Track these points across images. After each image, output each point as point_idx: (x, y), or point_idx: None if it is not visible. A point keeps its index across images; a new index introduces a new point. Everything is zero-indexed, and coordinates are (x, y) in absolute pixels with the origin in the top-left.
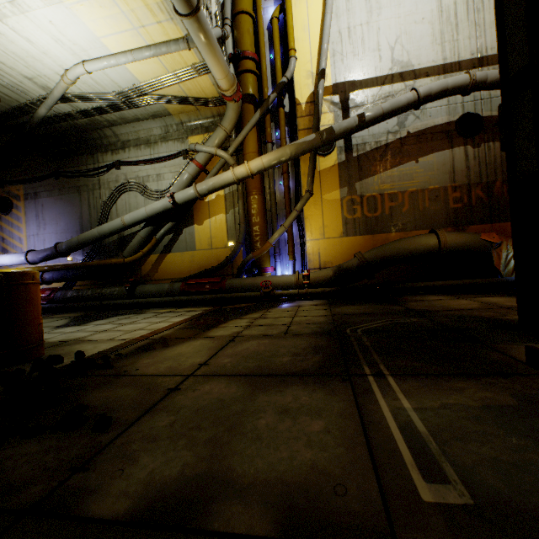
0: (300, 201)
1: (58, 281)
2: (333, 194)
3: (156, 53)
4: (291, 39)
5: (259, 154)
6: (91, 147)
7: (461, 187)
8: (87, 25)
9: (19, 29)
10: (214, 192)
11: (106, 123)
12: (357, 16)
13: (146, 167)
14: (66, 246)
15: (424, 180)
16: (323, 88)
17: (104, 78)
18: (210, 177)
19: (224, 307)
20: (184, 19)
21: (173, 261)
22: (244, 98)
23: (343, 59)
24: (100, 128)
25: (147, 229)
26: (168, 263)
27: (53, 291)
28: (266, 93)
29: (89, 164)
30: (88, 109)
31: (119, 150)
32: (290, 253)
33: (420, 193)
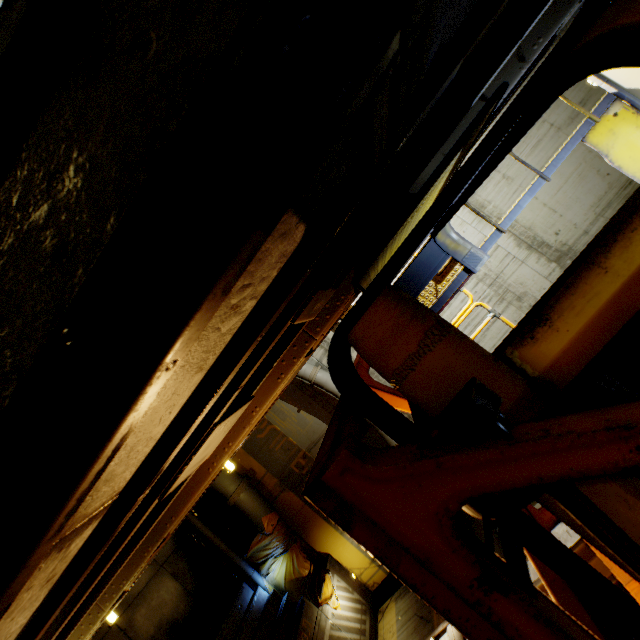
0: None
1: None
2: None
3: None
4: None
5: None
6: None
7: (311, 460)
8: None
9: None
10: None
11: None
12: None
13: None
14: None
15: (291, 429)
16: None
17: None
18: None
19: None
20: None
21: None
22: None
23: None
24: None
25: None
26: None
27: None
28: None
29: None
30: None
31: None
32: None
33: (281, 435)
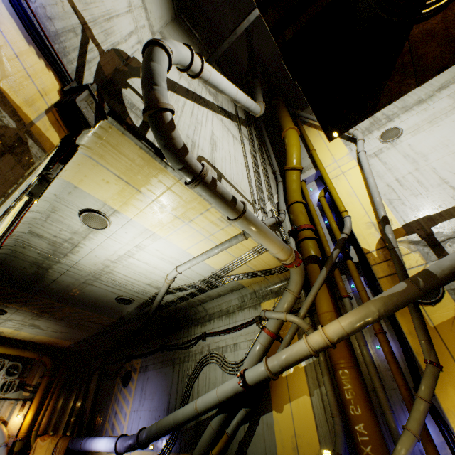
0: (421, 380)
1: None
2: None
3: (222, 248)
4: (340, 205)
5: (336, 312)
6: (188, 322)
7: None
8: (177, 245)
9: (141, 258)
10: (288, 368)
11: (198, 302)
12: (401, 169)
13: (225, 336)
14: (145, 434)
15: None
16: (392, 232)
17: (192, 273)
18: (284, 345)
19: None
20: (234, 221)
21: None
22: (307, 260)
23: (403, 202)
24: (194, 306)
25: (219, 417)
26: None
27: None
28: (328, 251)
29: (184, 337)
30: (184, 295)
31: (206, 322)
32: None
33: None
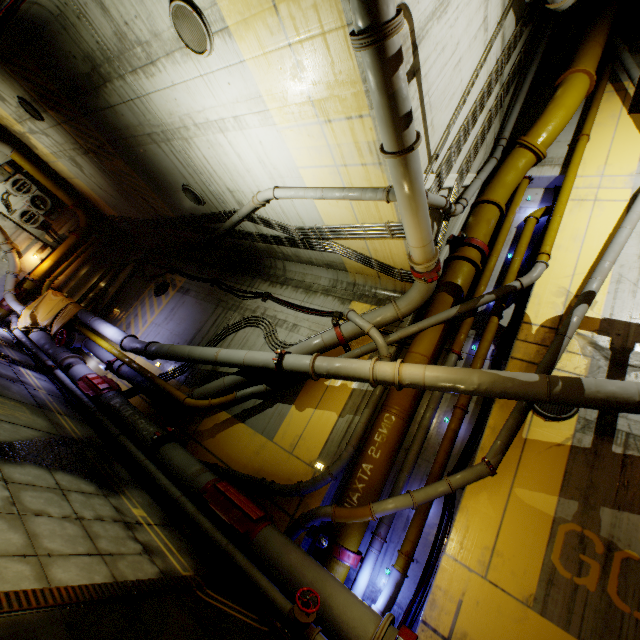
0: (463, 470)
1: (127, 380)
2: (539, 496)
3: (347, 195)
4: (549, 242)
5: (431, 361)
6: (257, 271)
7: None
8: (290, 152)
9: (235, 143)
10: (335, 378)
11: (281, 255)
12: None
13: (289, 310)
14: (156, 348)
15: None
16: (582, 317)
17: (291, 210)
18: (347, 356)
19: (201, 592)
20: (387, 157)
21: (238, 435)
22: (445, 286)
23: (635, 291)
24: (274, 257)
25: (236, 377)
26: (232, 434)
27: (109, 387)
28: (480, 291)
29: (245, 285)
30: (268, 235)
31: (278, 283)
32: (401, 554)
33: None
